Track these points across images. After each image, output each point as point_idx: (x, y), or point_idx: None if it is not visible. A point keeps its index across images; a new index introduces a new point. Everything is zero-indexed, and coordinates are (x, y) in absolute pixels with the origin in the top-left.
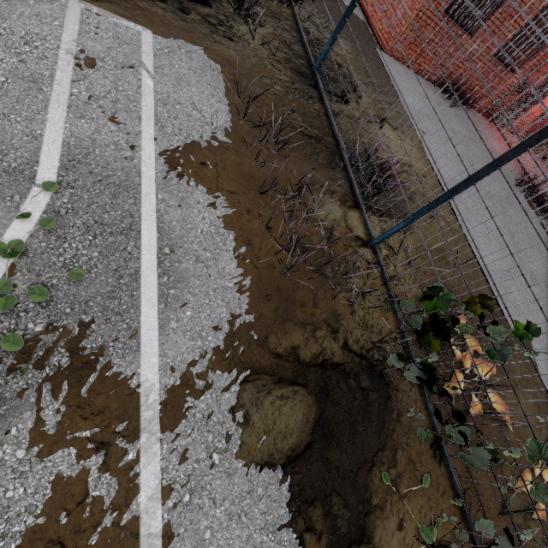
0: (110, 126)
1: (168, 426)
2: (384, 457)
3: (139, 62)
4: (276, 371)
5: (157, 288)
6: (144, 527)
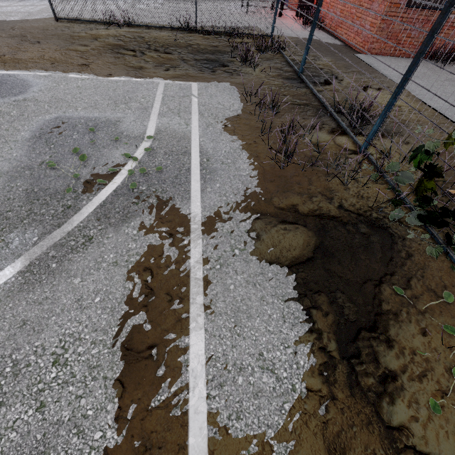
0: (176, 118)
1: (206, 233)
2: (393, 280)
3: (191, 94)
4: (280, 216)
5: (200, 175)
6: (192, 274)
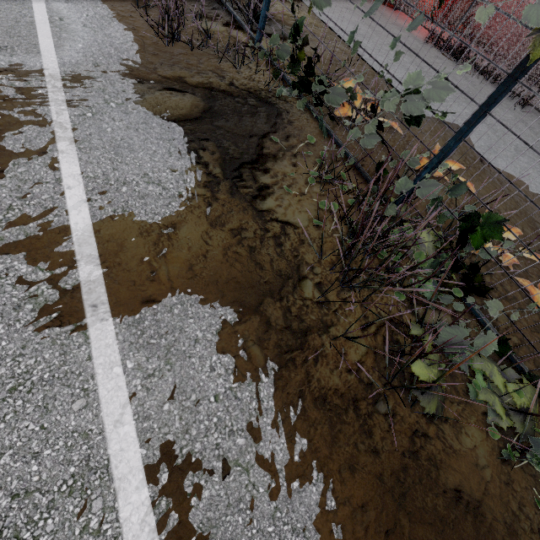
0: None
1: (69, 87)
2: (274, 136)
3: None
4: (165, 84)
5: (51, 32)
6: (55, 118)
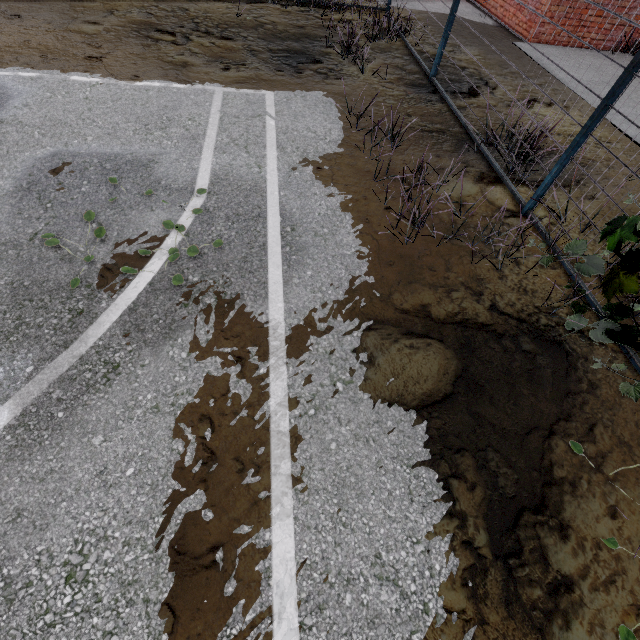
0: (243, 155)
1: (293, 354)
2: (569, 428)
3: (264, 112)
4: (403, 324)
5: (281, 255)
6: (274, 425)
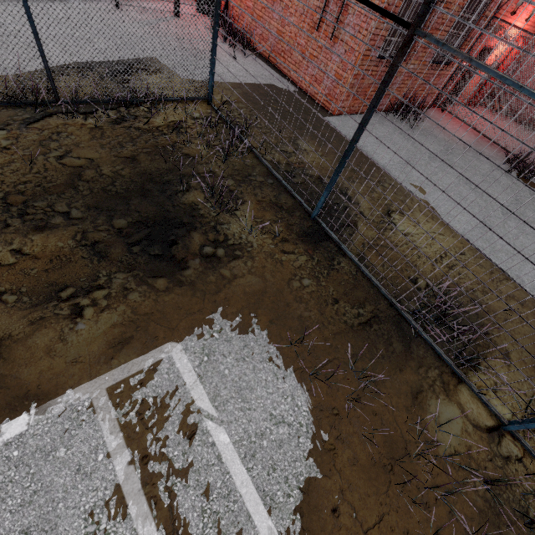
0: None
1: None
2: None
3: (196, 411)
4: None
5: None
6: None
